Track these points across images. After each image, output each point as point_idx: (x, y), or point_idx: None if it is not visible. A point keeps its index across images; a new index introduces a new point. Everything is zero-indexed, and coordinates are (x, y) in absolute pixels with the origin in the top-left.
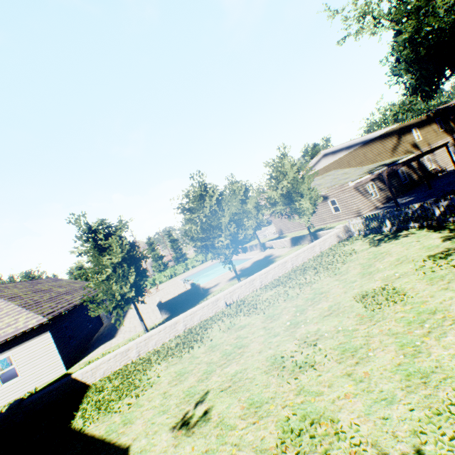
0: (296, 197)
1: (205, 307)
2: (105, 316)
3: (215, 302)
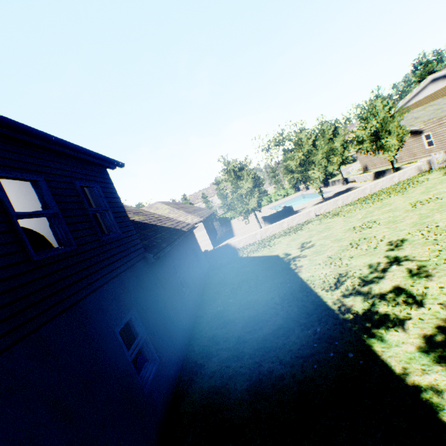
0: (382, 135)
1: (301, 215)
2: (218, 229)
3: (307, 213)
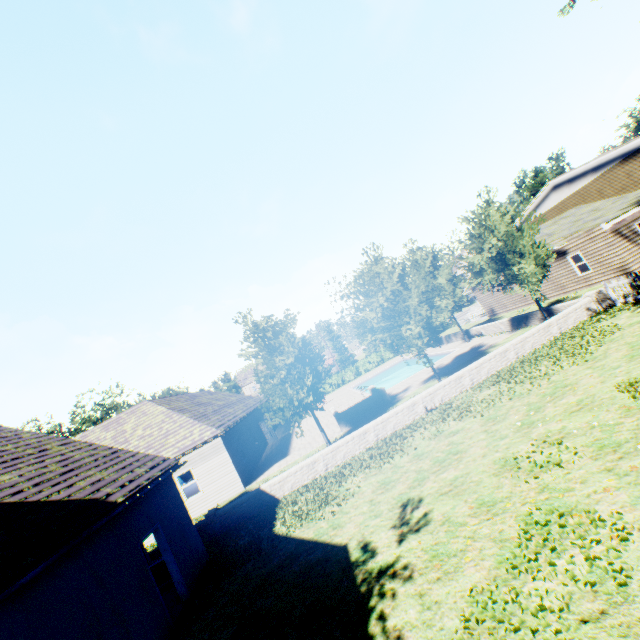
0: (512, 259)
1: (399, 413)
2: (269, 434)
3: (410, 407)
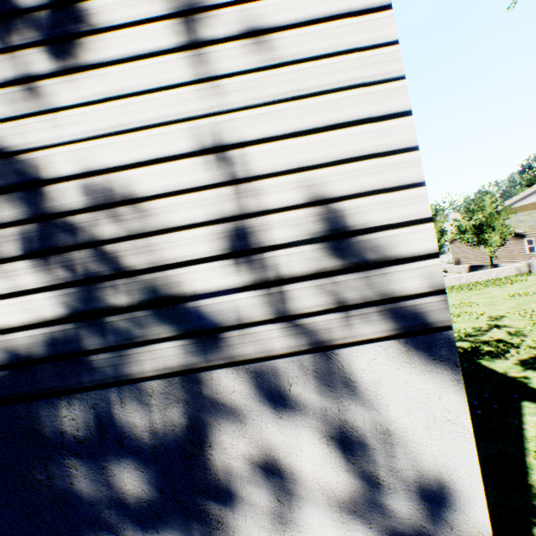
0: (486, 230)
1: None
2: None
3: None
